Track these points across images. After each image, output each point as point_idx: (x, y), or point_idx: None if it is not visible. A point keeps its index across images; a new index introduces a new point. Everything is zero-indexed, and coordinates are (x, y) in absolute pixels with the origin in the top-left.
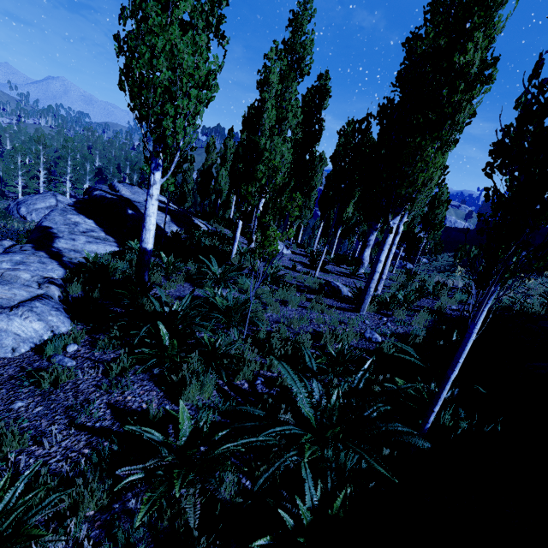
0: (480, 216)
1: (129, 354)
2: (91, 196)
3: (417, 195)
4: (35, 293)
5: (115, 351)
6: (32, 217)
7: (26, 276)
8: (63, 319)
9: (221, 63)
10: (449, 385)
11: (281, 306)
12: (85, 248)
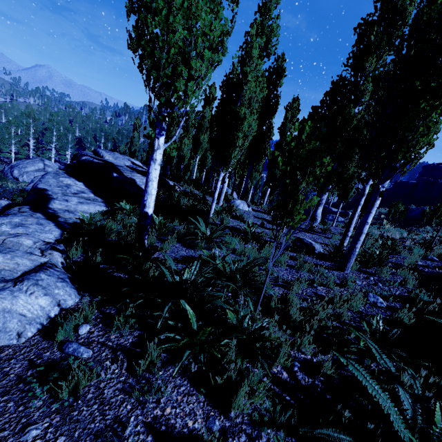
0: None
1: (148, 335)
2: (79, 161)
3: (412, 160)
4: (38, 261)
5: (131, 332)
6: (24, 179)
7: (29, 243)
8: (70, 291)
9: (234, 25)
10: None
11: None
12: (77, 209)
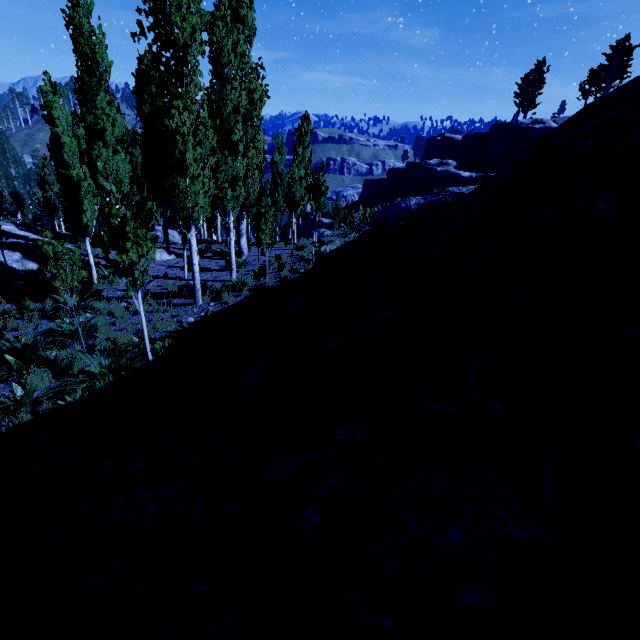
0: (254, 215)
1: None
2: None
3: (193, 215)
4: None
5: None
6: None
7: None
8: None
9: None
10: (146, 338)
11: (132, 317)
12: None
